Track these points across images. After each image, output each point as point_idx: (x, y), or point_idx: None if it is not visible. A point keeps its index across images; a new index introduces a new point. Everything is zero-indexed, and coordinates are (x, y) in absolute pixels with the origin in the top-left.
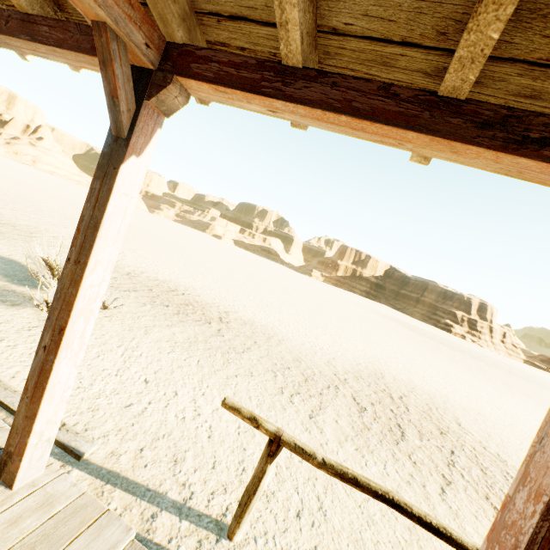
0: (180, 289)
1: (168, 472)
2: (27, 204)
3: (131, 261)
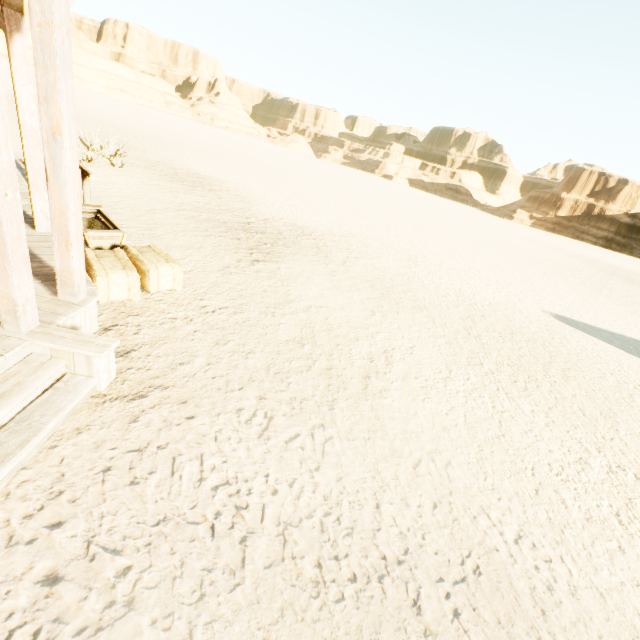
0: (210, 179)
1: None
2: (154, 140)
3: (192, 166)
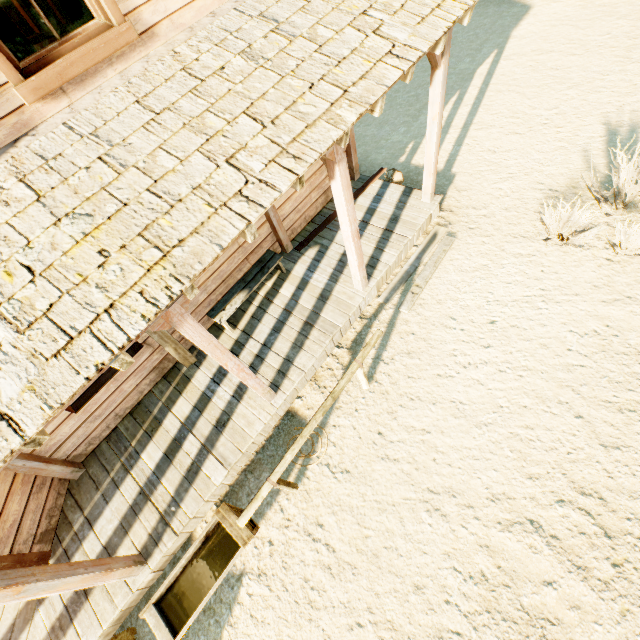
0: None
1: (400, 350)
2: None
3: None
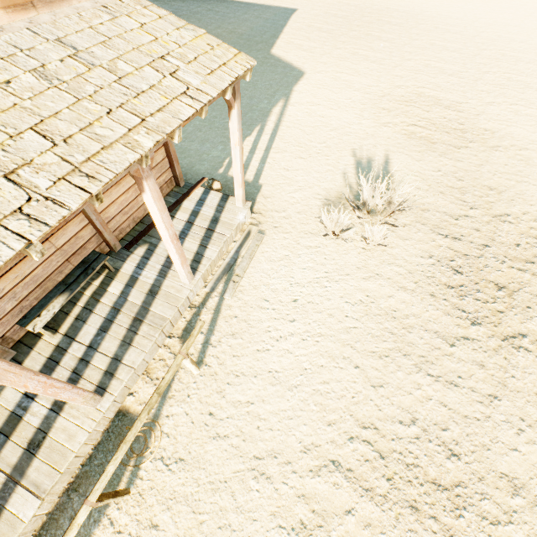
0: None
1: (225, 332)
2: None
3: None
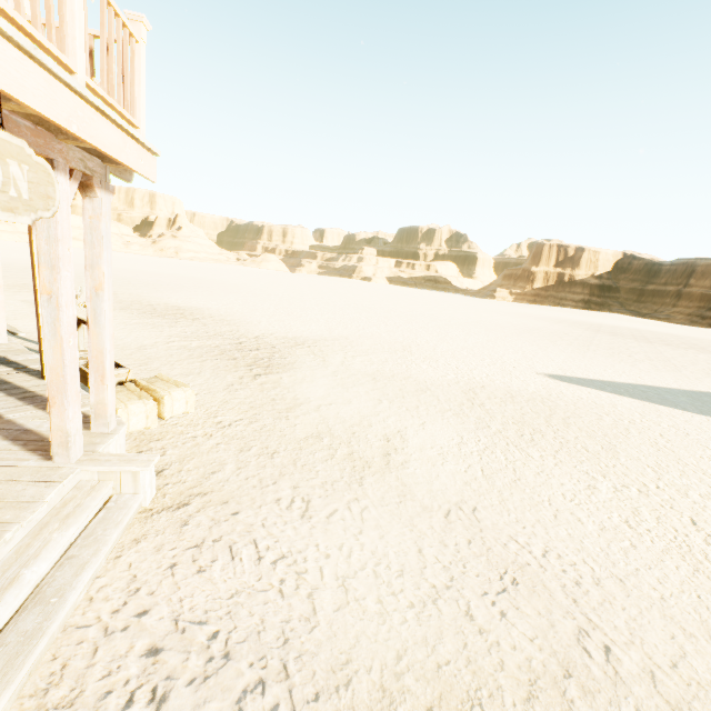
0: (190, 309)
1: None
2: (122, 282)
3: (168, 300)
